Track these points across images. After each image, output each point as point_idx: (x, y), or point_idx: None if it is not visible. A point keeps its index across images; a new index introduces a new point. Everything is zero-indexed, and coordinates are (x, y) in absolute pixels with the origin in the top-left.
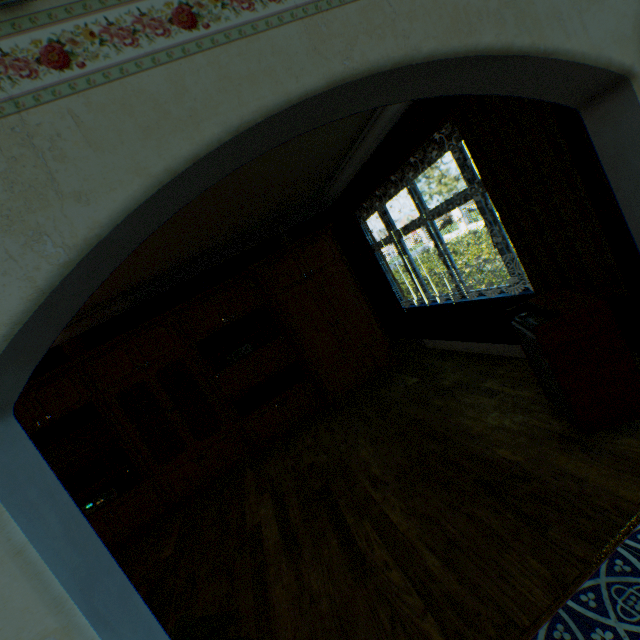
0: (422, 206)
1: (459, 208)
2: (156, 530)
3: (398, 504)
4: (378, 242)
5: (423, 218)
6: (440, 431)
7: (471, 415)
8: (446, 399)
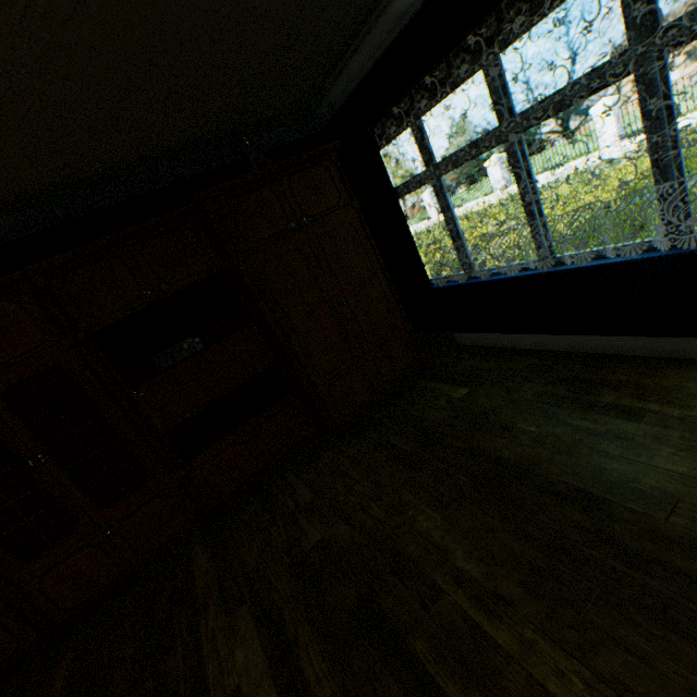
0: (508, 105)
1: (431, 195)
2: (15, 688)
3: (570, 666)
4: (401, 185)
5: (506, 128)
6: (568, 483)
7: (616, 453)
8: (543, 423)
